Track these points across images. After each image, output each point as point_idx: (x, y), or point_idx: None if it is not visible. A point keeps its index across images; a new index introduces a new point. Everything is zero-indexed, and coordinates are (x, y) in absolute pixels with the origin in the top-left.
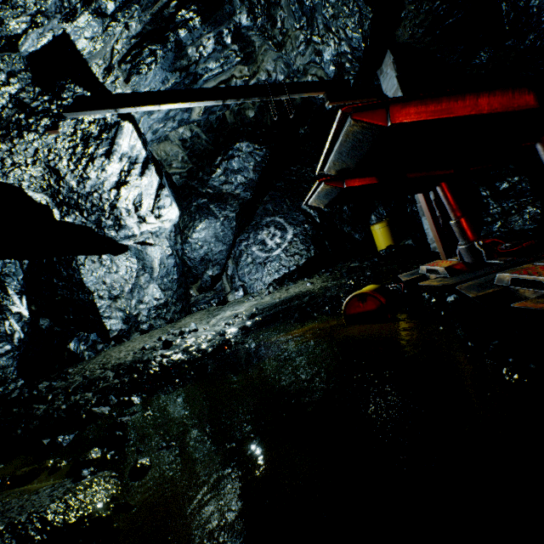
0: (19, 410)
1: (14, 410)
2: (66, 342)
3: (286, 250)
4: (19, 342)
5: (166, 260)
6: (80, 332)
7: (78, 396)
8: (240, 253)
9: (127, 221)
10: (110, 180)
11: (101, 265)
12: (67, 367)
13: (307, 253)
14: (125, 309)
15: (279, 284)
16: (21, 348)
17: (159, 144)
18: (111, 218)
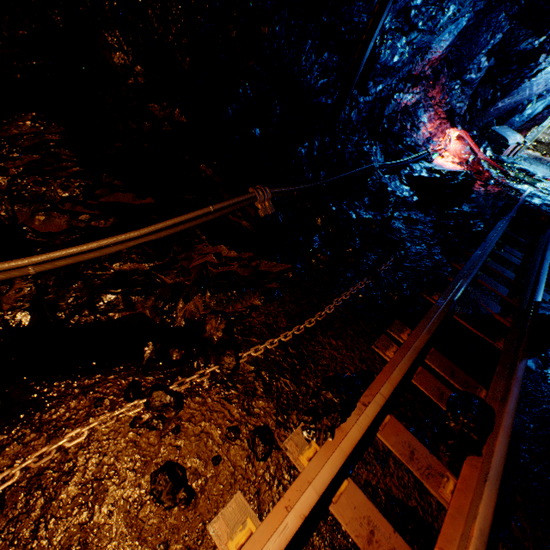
0: None
1: None
2: None
3: None
4: None
5: None
6: None
7: None
8: None
9: None
10: None
11: None
12: None
13: None
14: None
15: None
16: None
17: None
18: None
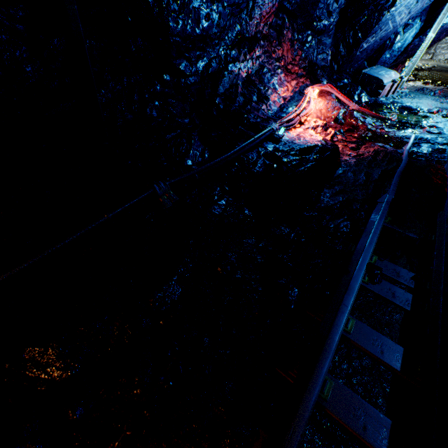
0: None
1: None
2: None
3: None
4: None
5: None
6: None
7: None
8: None
9: None
10: None
11: None
12: None
13: None
14: None
15: None
16: None
17: None
18: None
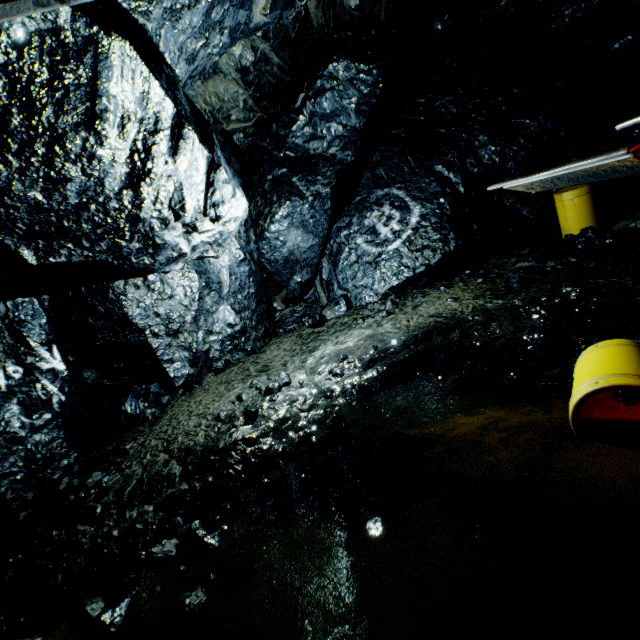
0: (59, 535)
1: (54, 534)
2: (120, 401)
3: (408, 241)
4: (60, 406)
5: (237, 269)
6: (136, 386)
7: (135, 511)
8: (339, 248)
9: (166, 236)
10: (115, 174)
11: (149, 290)
12: (127, 432)
13: (443, 246)
14: (190, 347)
15: (398, 293)
16: (65, 413)
17: (205, 82)
18: (137, 237)
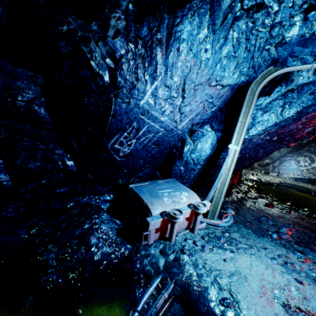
0: None
1: None
2: None
3: (307, 169)
4: None
5: None
6: None
7: None
8: (284, 160)
9: None
10: None
11: None
12: None
13: None
14: None
15: (295, 180)
16: None
17: None
18: None
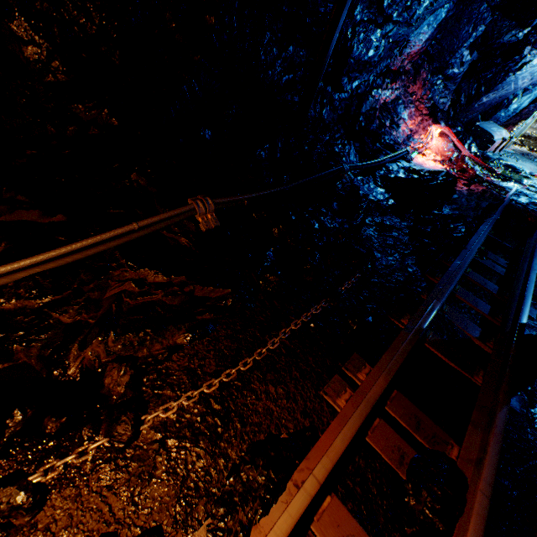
0: None
1: None
2: None
3: None
4: None
5: None
6: None
7: None
8: None
9: None
10: None
11: None
12: None
13: None
14: None
15: None
16: None
17: None
18: None
